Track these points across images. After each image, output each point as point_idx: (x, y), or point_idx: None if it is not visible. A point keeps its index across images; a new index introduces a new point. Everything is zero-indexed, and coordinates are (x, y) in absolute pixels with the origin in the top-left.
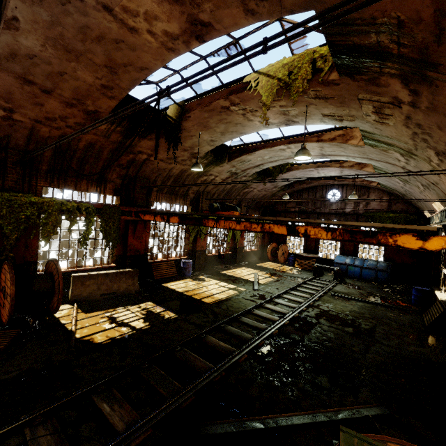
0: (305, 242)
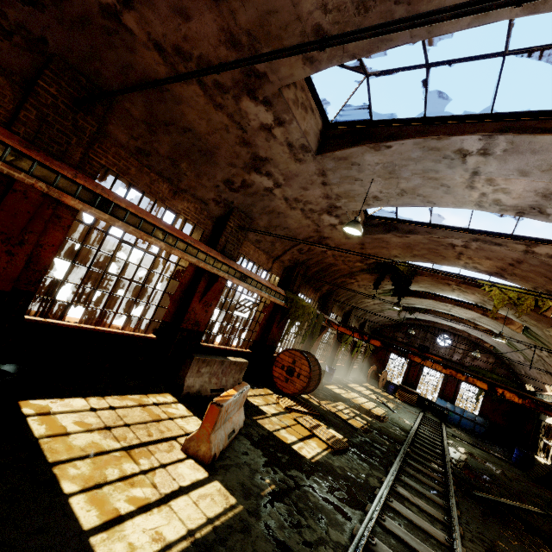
0: (405, 374)
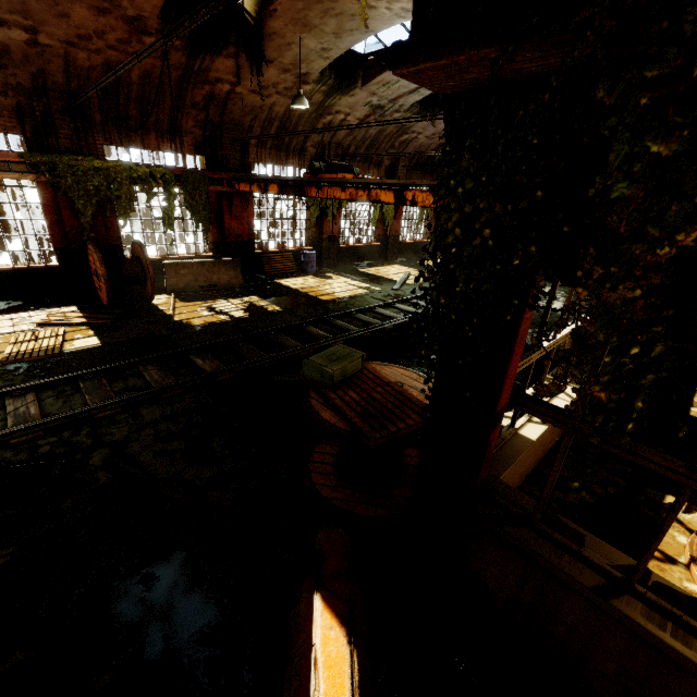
0: None
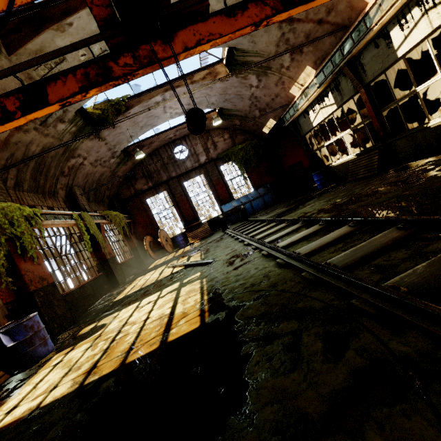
0: (180, 215)
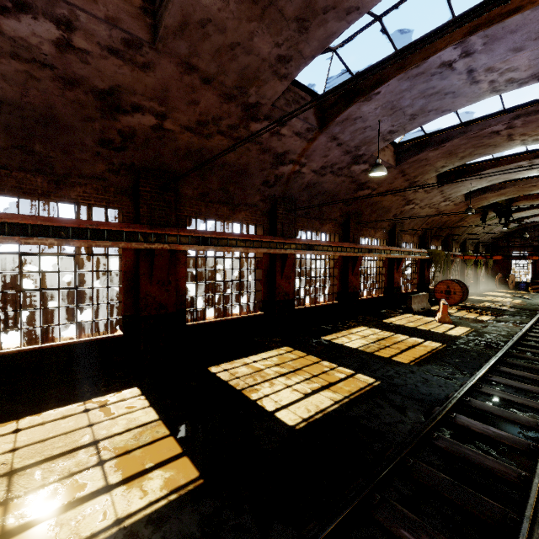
0: (533, 271)
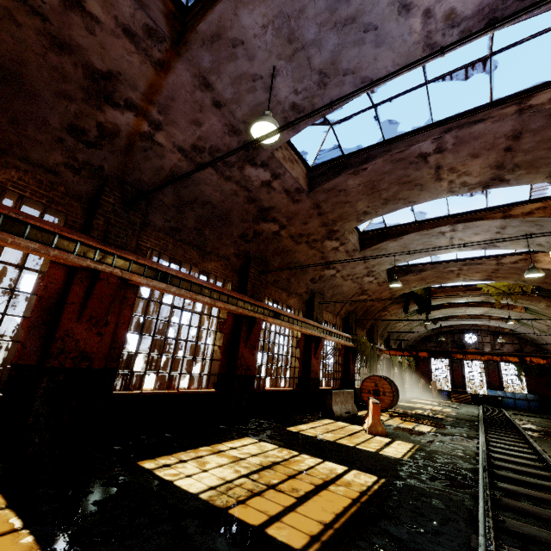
0: (451, 378)
